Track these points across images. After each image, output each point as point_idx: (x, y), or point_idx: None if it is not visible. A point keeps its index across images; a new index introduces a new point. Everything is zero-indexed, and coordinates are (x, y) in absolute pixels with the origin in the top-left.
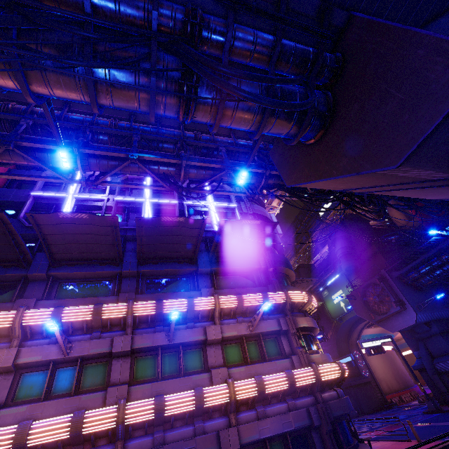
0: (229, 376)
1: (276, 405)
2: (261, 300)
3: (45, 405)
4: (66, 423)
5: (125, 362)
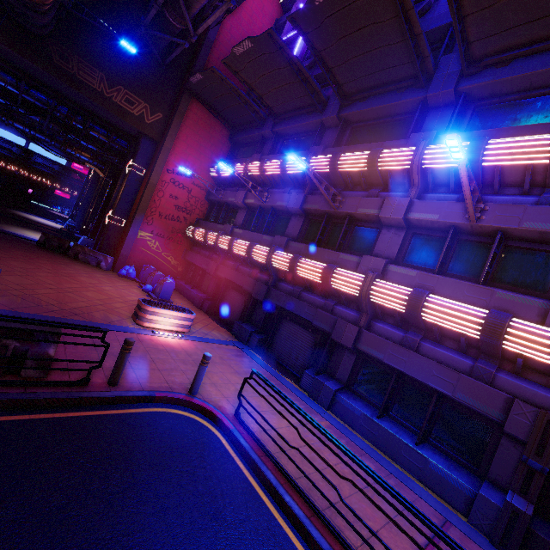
0: (384, 272)
1: (448, 352)
2: (543, 152)
3: (248, 234)
4: (246, 247)
5: (299, 221)
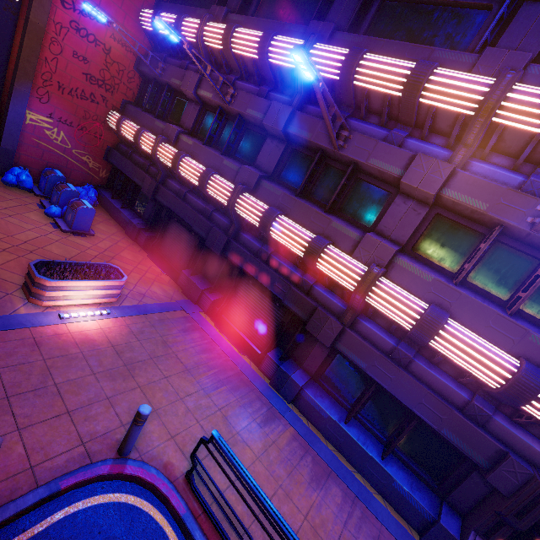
0: (389, 265)
1: (443, 378)
2: None
3: (202, 150)
4: (199, 173)
5: (278, 148)
